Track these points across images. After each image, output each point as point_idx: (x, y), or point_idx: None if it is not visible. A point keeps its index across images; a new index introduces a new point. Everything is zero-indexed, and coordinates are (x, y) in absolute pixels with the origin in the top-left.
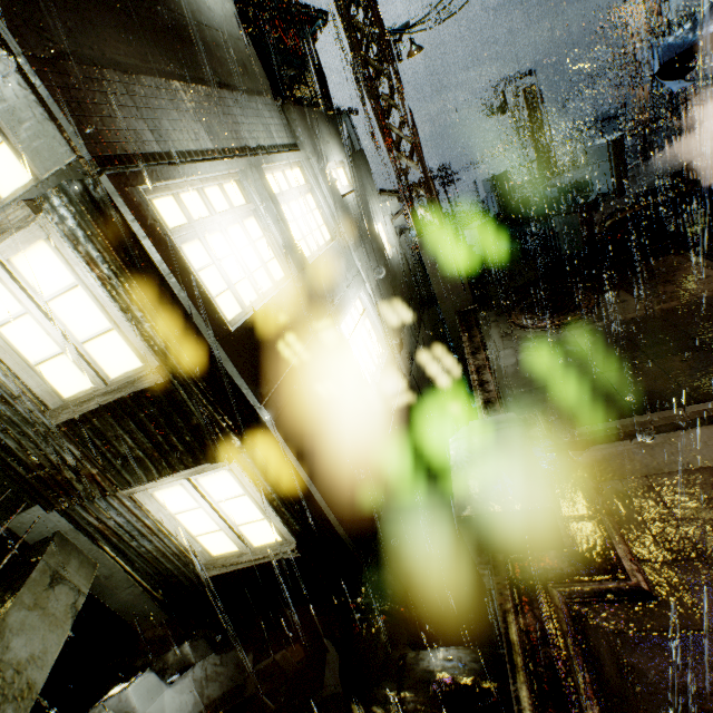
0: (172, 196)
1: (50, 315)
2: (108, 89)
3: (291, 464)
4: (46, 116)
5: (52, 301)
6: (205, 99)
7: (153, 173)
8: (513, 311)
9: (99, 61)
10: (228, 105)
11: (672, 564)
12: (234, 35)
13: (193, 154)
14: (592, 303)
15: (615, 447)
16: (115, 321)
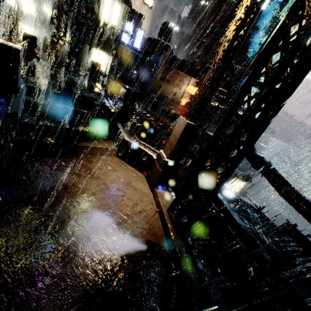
0: None
1: None
2: None
3: None
4: None
5: None
6: None
7: None
8: None
9: None
10: None
11: None
12: None
13: None
14: None
15: None
16: None
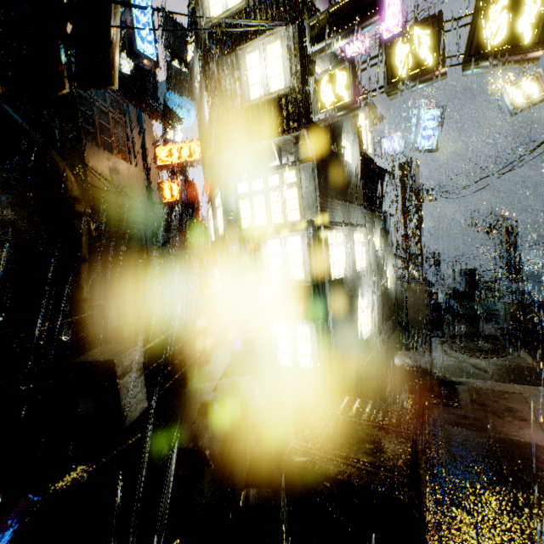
0: (330, 234)
1: (287, 255)
2: (328, 203)
3: (330, 337)
4: (316, 209)
5: (290, 251)
6: (345, 206)
7: (330, 227)
8: (454, 342)
9: (328, 195)
10: (350, 209)
11: (471, 404)
12: (358, 184)
13: (338, 223)
14: (504, 353)
15: (470, 380)
16: (304, 263)
